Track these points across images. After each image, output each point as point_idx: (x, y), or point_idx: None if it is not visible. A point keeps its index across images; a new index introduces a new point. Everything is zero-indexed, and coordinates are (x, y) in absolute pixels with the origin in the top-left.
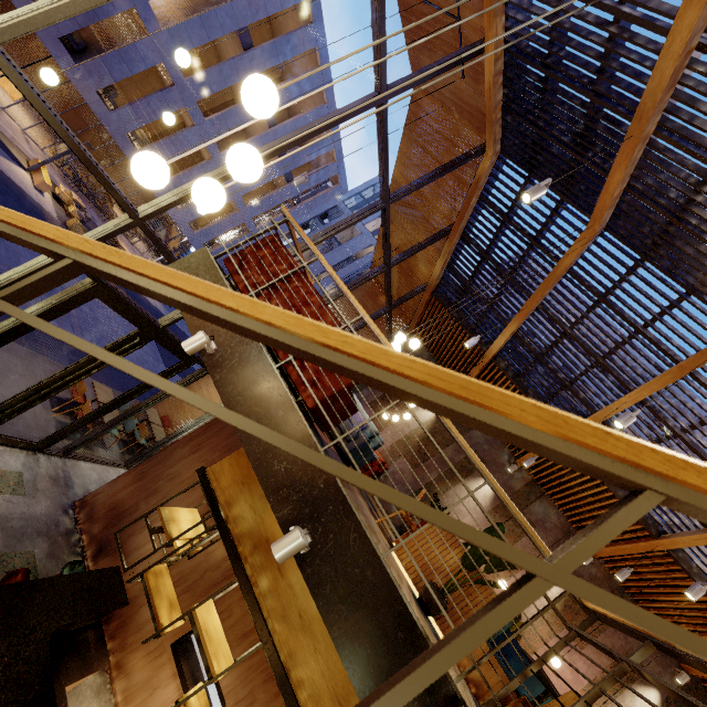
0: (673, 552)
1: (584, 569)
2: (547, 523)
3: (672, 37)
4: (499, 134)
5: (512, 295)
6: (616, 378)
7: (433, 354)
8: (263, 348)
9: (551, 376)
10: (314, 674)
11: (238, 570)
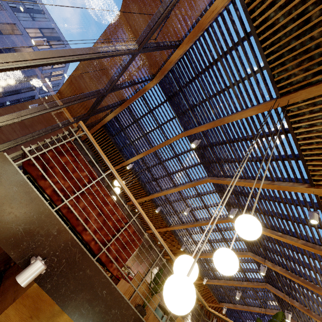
0: (172, 230)
1: (144, 238)
2: (135, 225)
3: (244, 112)
4: (162, 77)
5: (144, 143)
6: (173, 182)
7: (95, 153)
8: (84, 248)
9: (151, 176)
10: None
11: None
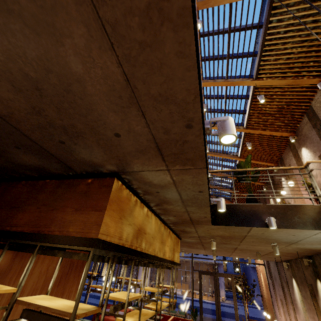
0: None
1: None
2: None
3: None
4: None
5: None
6: None
7: None
8: None
9: None
10: (158, 245)
11: (139, 255)
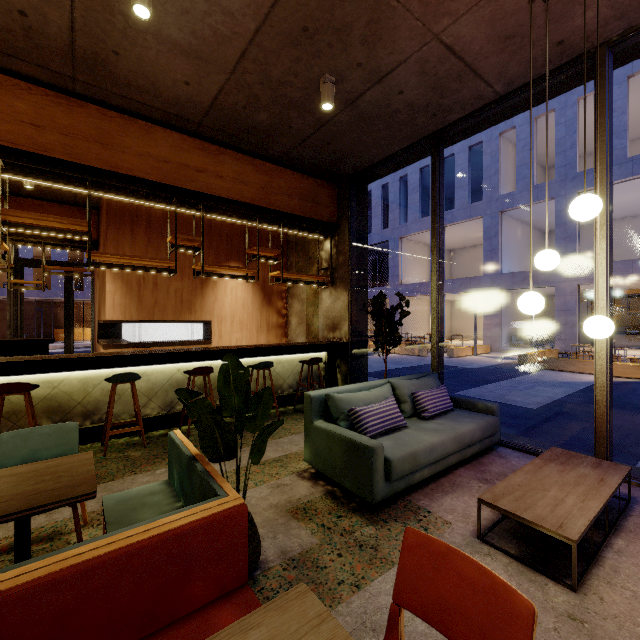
0: None
1: None
2: None
3: None
4: None
5: None
6: None
7: None
8: None
9: None
10: None
11: None
